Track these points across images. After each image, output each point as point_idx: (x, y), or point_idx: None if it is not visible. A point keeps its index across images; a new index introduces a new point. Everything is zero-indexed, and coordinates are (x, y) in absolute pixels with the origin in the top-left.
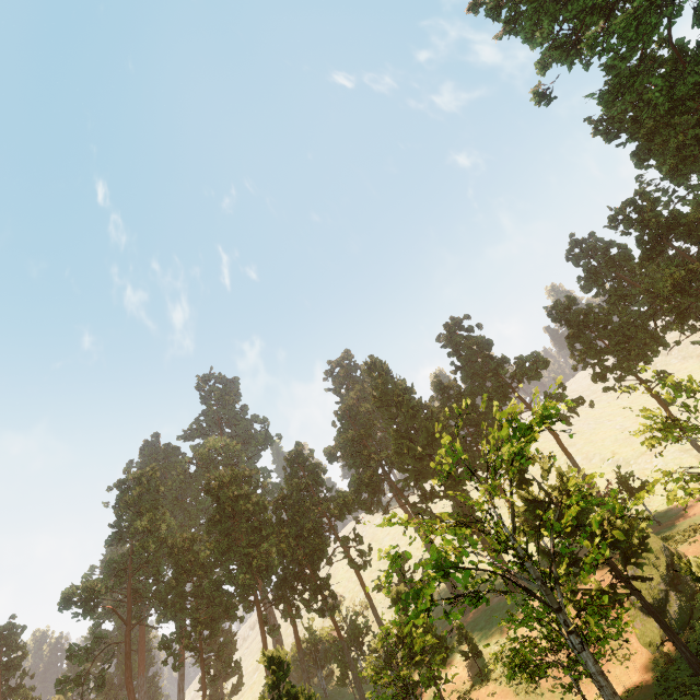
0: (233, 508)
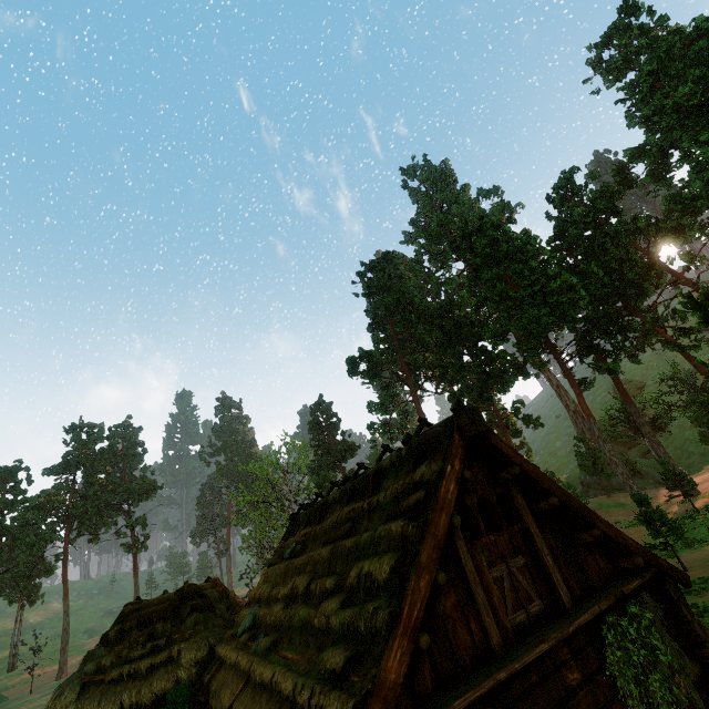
0: (495, 254)
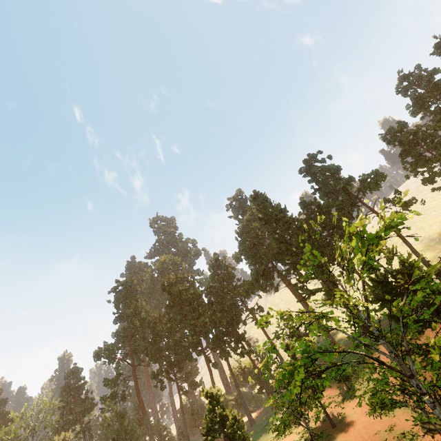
0: (180, 297)
